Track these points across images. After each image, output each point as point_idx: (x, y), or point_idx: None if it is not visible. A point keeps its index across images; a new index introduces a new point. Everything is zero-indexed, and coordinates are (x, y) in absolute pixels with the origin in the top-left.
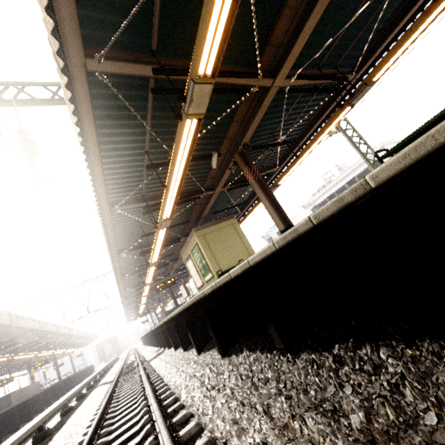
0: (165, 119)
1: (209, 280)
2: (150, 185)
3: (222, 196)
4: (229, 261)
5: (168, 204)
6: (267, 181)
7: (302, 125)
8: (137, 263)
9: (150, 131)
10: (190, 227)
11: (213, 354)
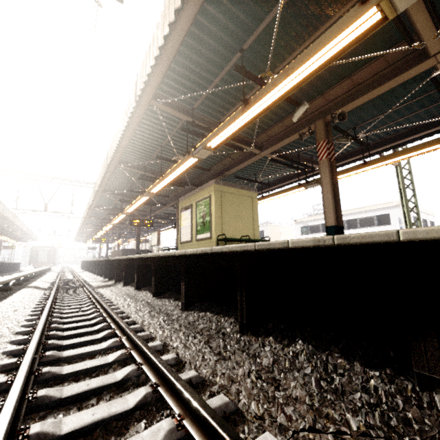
0: (296, 18)
1: (203, 239)
2: (207, 102)
3: (255, 164)
4: (233, 232)
5: (229, 128)
6: (301, 176)
7: (379, 136)
8: (126, 187)
9: (278, 16)
10: (203, 178)
11: (218, 321)
